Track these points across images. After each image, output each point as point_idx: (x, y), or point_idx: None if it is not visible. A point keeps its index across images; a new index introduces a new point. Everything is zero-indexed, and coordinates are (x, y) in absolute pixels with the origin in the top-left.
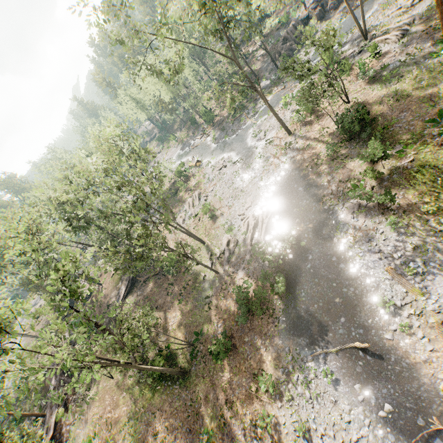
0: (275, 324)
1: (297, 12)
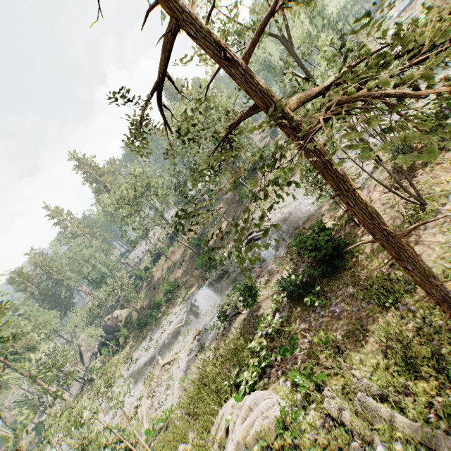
0: (203, 283)
1: None
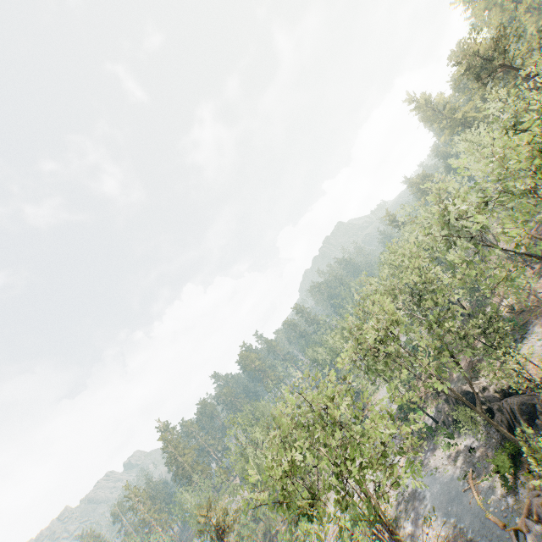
0: None
1: (539, 330)
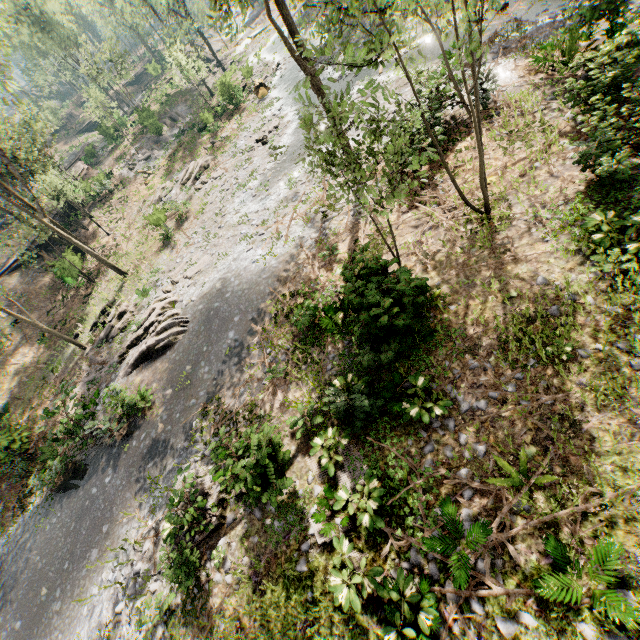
0: (19, 512)
1: None
